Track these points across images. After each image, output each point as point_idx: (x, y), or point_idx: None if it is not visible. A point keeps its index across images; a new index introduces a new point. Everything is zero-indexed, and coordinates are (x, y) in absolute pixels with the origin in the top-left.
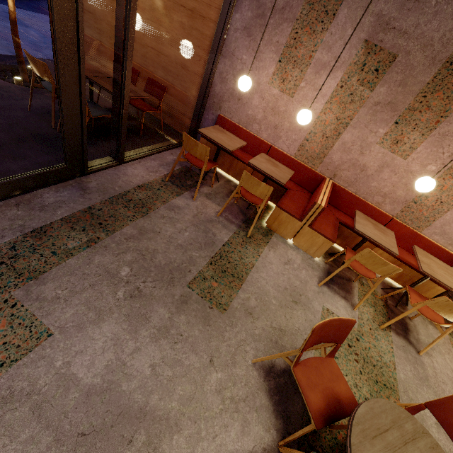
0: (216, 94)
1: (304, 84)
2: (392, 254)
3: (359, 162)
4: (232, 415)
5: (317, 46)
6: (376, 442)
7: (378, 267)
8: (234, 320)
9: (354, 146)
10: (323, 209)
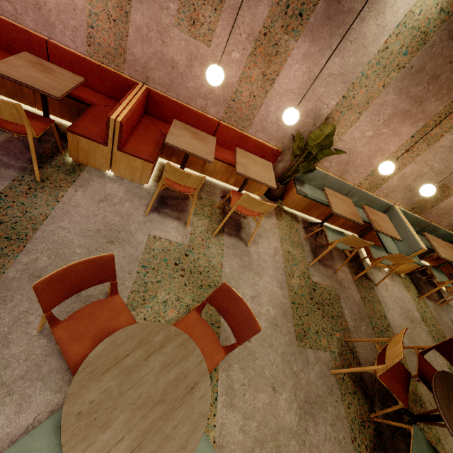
0: None
1: None
2: (224, 161)
3: (165, 56)
4: (2, 401)
5: None
6: (108, 375)
7: (186, 181)
8: (9, 294)
9: (151, 32)
10: (120, 124)
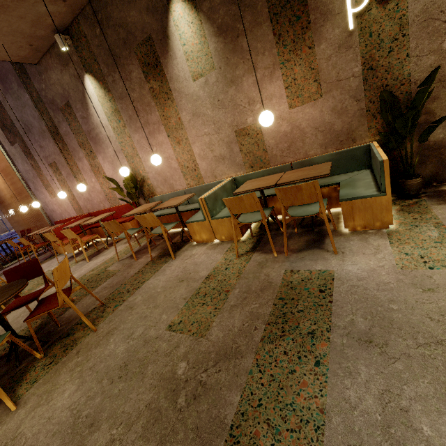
0: (50, 215)
1: (55, 189)
2: None
3: (85, 198)
4: None
5: (46, 177)
6: None
7: (51, 238)
8: None
9: (79, 194)
10: (53, 230)
